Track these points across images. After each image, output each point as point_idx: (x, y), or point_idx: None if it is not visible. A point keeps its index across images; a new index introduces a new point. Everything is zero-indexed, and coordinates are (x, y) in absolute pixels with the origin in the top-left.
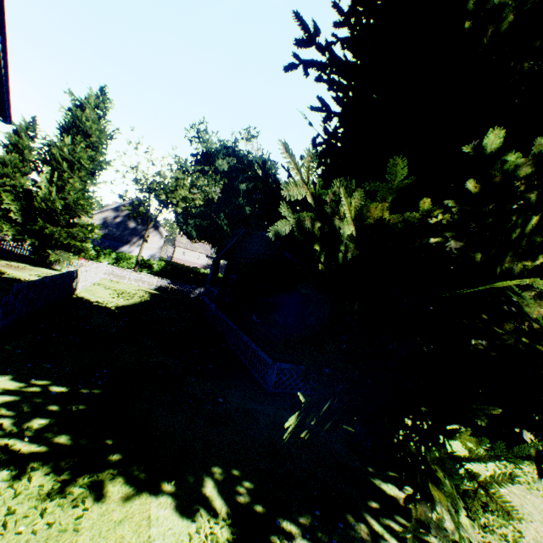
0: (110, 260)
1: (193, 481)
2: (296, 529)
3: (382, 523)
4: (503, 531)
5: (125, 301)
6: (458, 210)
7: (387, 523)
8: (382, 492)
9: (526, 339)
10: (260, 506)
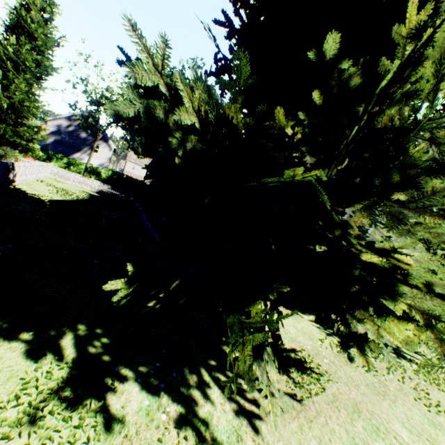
0: (62, 164)
1: (54, 334)
2: (133, 374)
3: (212, 376)
4: (310, 387)
5: (61, 197)
6: (308, 124)
7: (217, 375)
8: (224, 355)
9: (345, 242)
10: (108, 357)
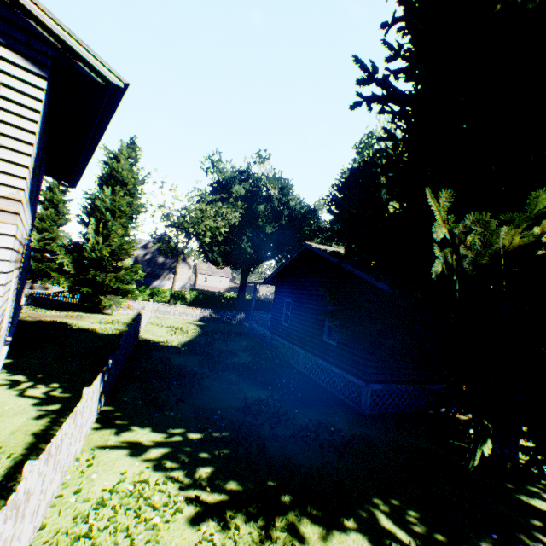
0: (145, 297)
1: (366, 515)
2: None
3: None
4: None
5: (183, 337)
6: None
7: None
8: (535, 508)
9: None
10: (439, 535)
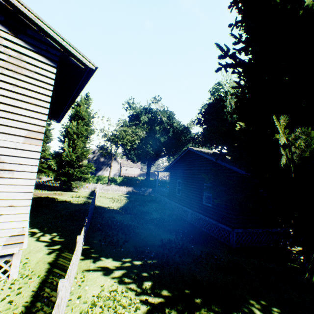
0: (94, 181)
1: (247, 311)
2: None
3: None
4: None
5: (119, 204)
6: None
7: None
8: None
9: None
10: None
